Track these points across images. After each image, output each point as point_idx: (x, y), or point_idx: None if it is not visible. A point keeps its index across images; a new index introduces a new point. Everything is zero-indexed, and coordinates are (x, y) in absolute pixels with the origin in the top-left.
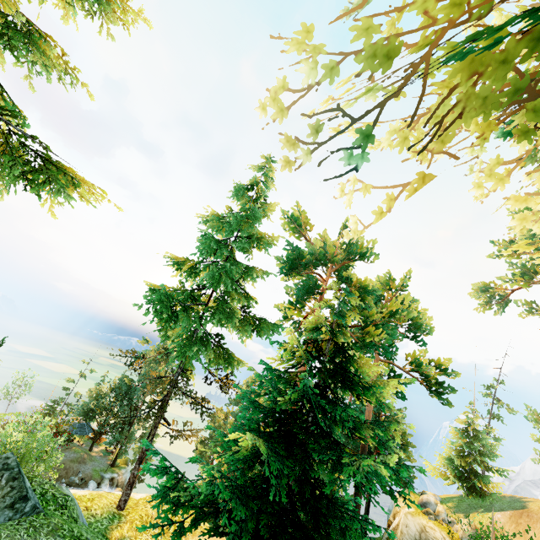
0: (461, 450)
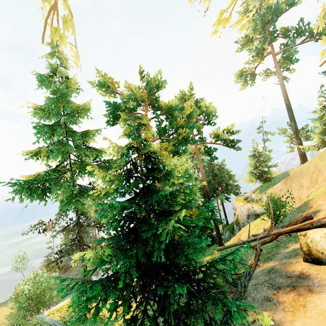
0: (255, 165)
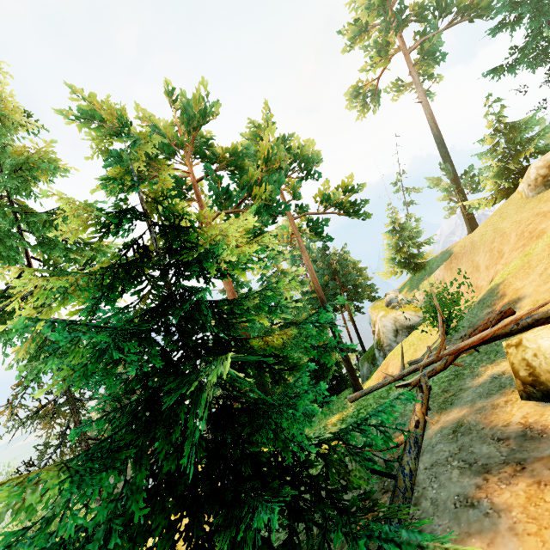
0: (397, 247)
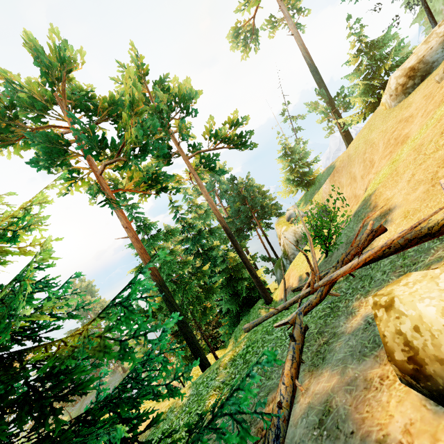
0: (290, 169)
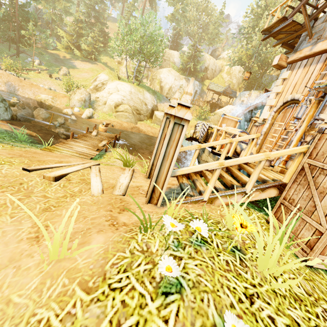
0: None
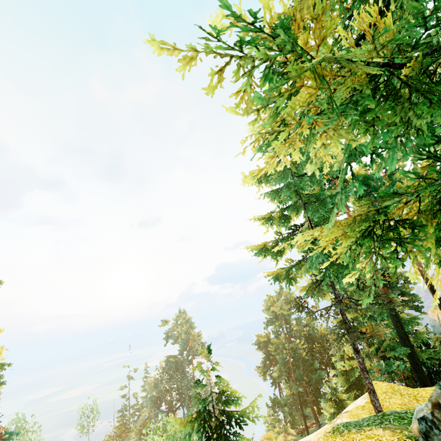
0: None
